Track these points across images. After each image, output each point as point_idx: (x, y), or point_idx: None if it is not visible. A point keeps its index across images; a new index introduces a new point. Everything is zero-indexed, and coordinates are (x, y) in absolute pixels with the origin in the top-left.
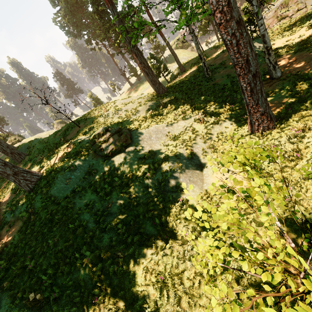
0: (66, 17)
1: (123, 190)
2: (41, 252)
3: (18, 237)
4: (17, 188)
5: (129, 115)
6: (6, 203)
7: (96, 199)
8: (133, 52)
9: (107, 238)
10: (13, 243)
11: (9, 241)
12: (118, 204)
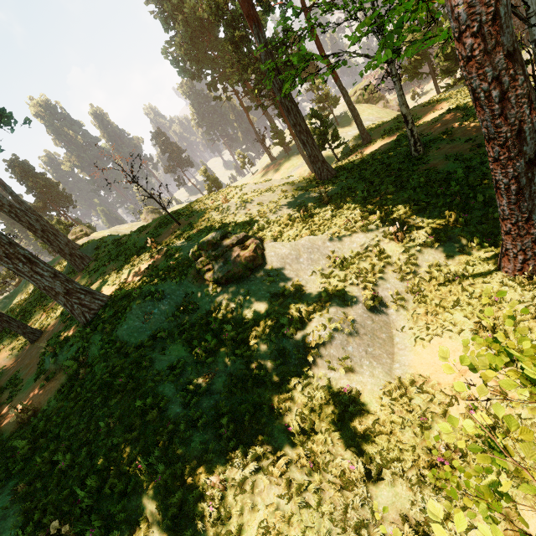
0: (182, 47)
1: (238, 350)
2: (84, 441)
3: (55, 402)
4: (69, 315)
5: (264, 212)
6: (50, 336)
7: (189, 358)
8: (284, 106)
9: (199, 442)
10: (46, 411)
11: (40, 405)
12: (226, 375)
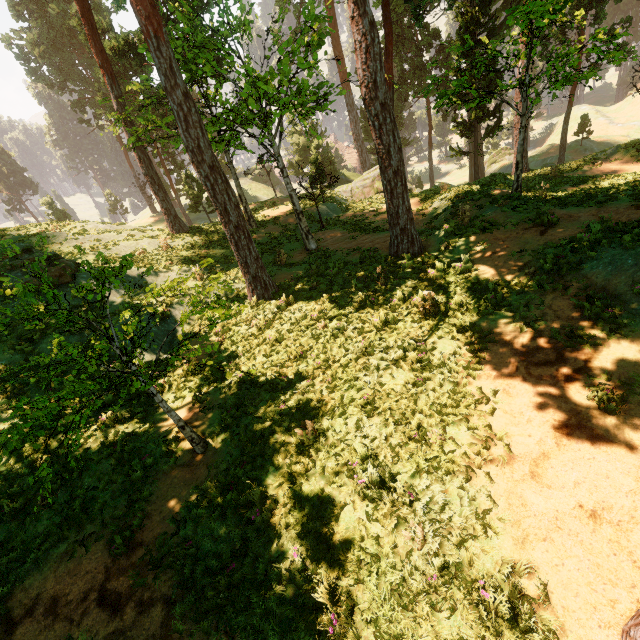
0: (37, 47)
1: (20, 346)
2: None
3: None
4: None
5: (97, 247)
6: None
7: None
8: (137, 156)
9: None
10: None
11: None
12: None
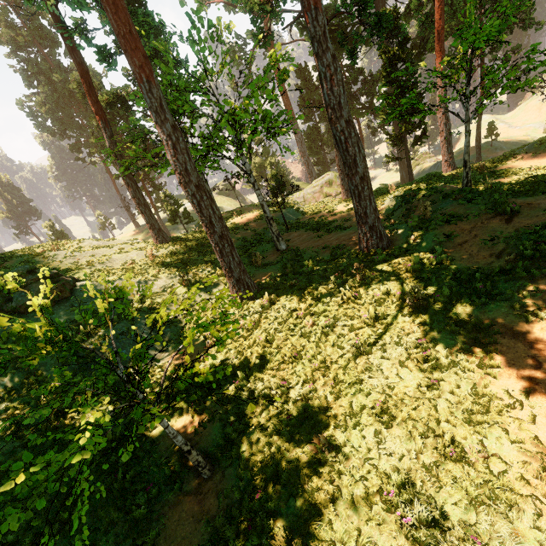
0: (43, 106)
1: (21, 364)
2: None
3: None
4: None
5: (92, 262)
6: None
7: None
8: (126, 182)
9: None
10: None
11: None
12: (1, 387)
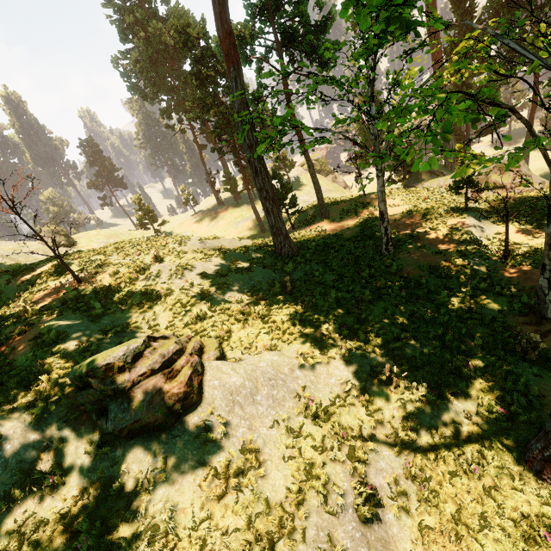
0: (138, 63)
1: None
2: None
3: None
4: None
5: (208, 290)
6: None
7: None
8: (252, 166)
9: None
10: None
11: None
12: None
